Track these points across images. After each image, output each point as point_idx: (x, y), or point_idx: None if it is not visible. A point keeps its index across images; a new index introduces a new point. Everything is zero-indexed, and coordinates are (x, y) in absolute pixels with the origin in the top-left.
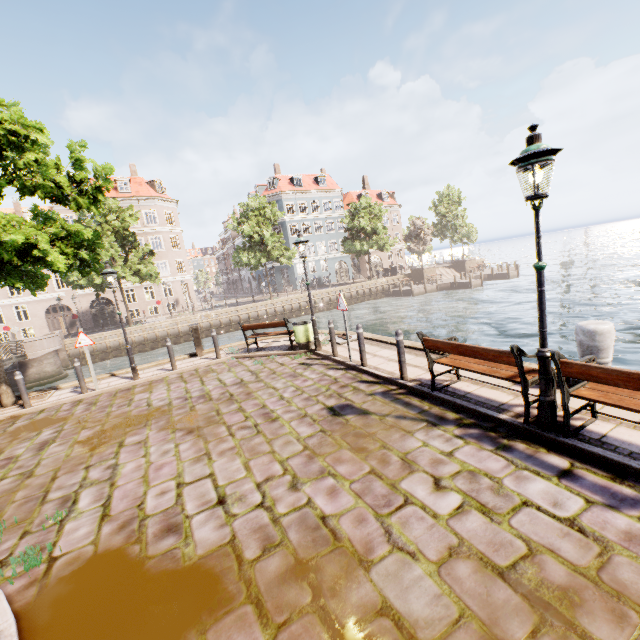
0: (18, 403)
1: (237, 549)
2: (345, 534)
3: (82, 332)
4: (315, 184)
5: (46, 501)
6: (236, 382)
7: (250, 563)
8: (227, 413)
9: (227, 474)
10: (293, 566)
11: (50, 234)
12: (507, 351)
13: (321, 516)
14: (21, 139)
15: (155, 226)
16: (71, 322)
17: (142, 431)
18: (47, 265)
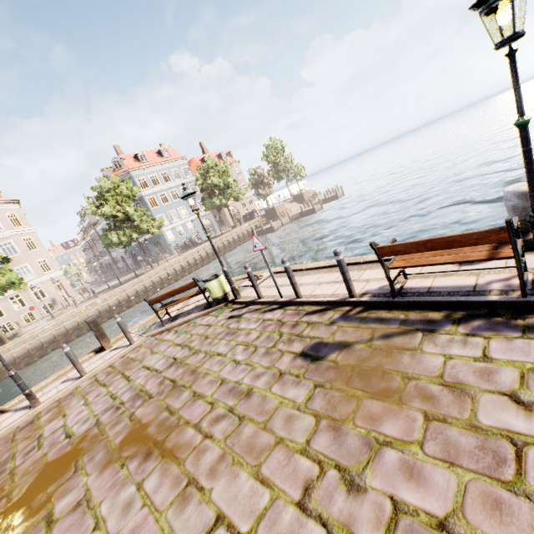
0: None
1: None
2: None
3: None
4: (160, 157)
5: None
6: (169, 363)
7: None
8: (182, 407)
9: (243, 506)
10: None
11: None
12: (497, 228)
13: (436, 524)
14: None
15: (0, 232)
16: None
17: (75, 482)
18: None
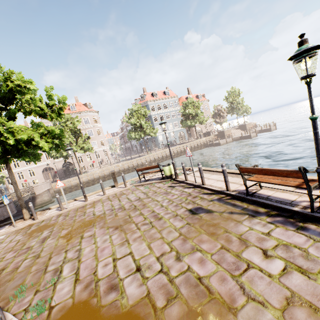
0: (31, 218)
1: (151, 300)
2: (215, 289)
3: (58, 180)
4: (164, 95)
5: (46, 272)
6: (136, 199)
7: (161, 310)
8: (134, 216)
9: (139, 252)
10: (187, 312)
11: (39, 133)
12: (296, 170)
13: (198, 277)
14: (23, 89)
15: (89, 125)
16: (54, 175)
17: (92, 229)
18: (40, 148)
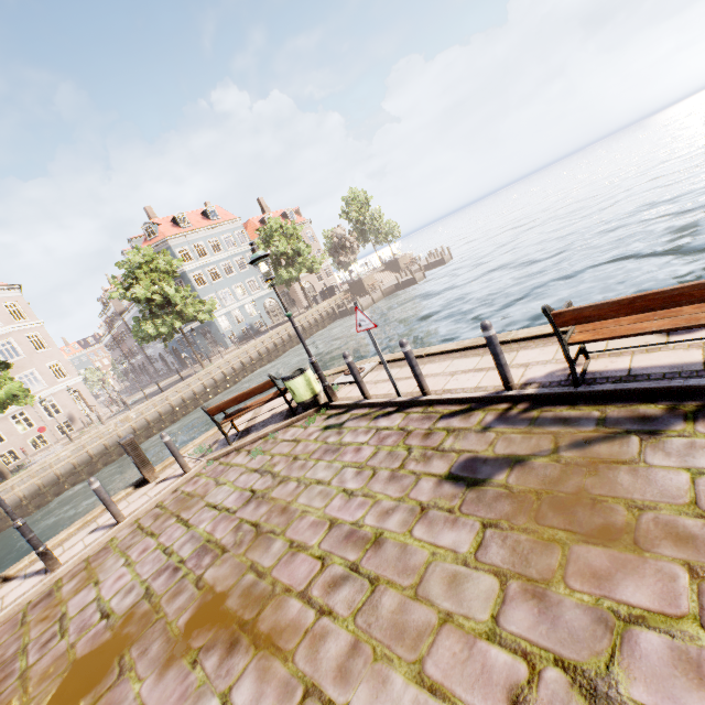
0: None
1: None
2: None
3: None
4: (206, 219)
5: None
6: (245, 498)
7: None
8: (276, 565)
9: None
10: None
11: None
12: None
13: None
14: None
15: None
16: None
17: (121, 693)
18: None
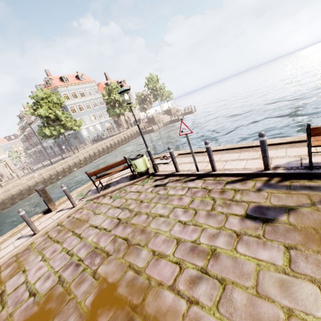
0: None
1: None
2: None
3: None
4: (77, 80)
5: None
6: (115, 223)
7: None
8: (147, 266)
9: None
10: None
11: None
12: None
13: None
14: None
15: None
16: None
17: None
18: None
